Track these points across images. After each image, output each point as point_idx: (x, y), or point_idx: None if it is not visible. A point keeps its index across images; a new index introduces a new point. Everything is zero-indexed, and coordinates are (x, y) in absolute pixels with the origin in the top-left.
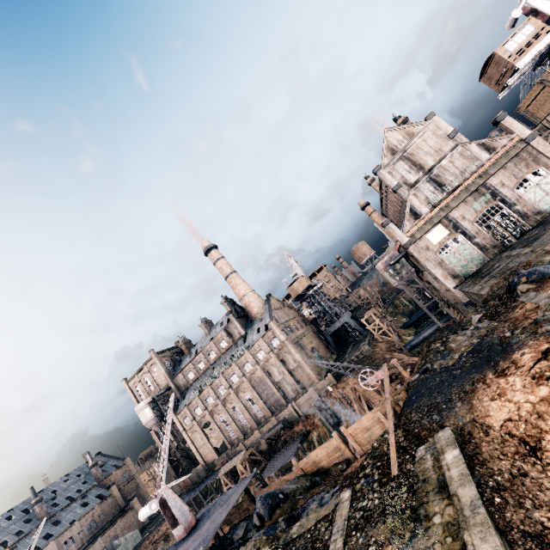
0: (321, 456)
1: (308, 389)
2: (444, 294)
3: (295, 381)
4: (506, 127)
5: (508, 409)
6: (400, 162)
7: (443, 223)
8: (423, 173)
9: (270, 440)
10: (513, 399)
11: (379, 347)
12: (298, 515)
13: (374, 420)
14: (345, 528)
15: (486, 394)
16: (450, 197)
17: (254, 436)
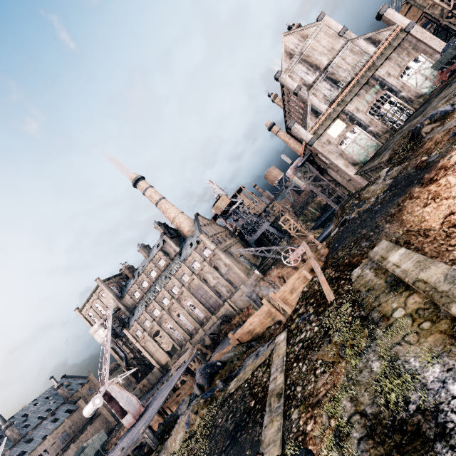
0: (255, 324)
1: (240, 288)
2: (346, 186)
3: (228, 283)
4: (388, 19)
5: (446, 206)
6: (298, 65)
7: (341, 118)
8: (319, 72)
9: (212, 335)
10: (450, 195)
11: (296, 243)
12: (236, 374)
13: (300, 280)
14: (284, 364)
15: (417, 205)
16: (345, 91)
17: (199, 335)
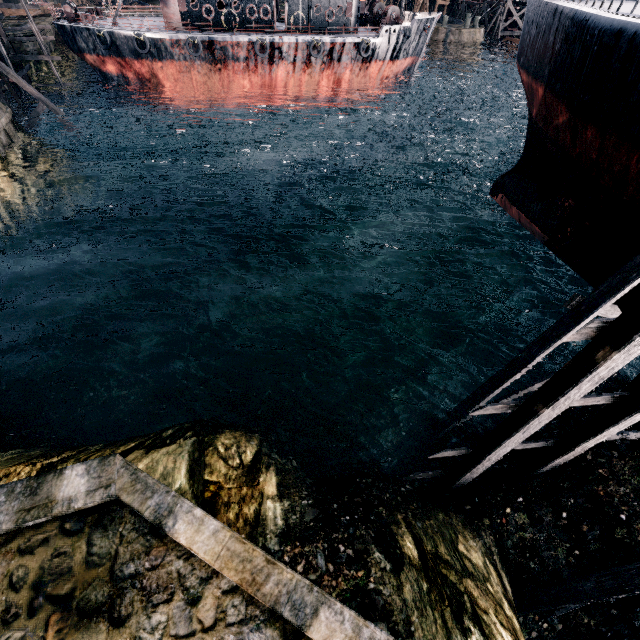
0: None
1: None
2: None
3: None
4: None
5: None
6: None
7: None
8: None
9: None
10: None
11: None
12: None
13: None
14: None
15: None
16: None
17: None
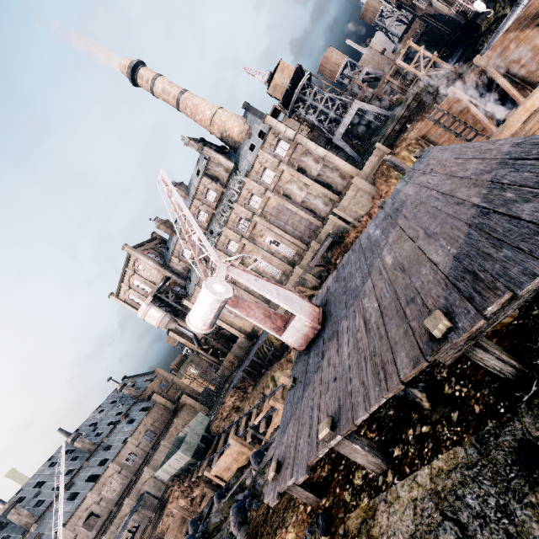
0: None
1: (346, 191)
2: None
3: (325, 189)
4: None
5: None
6: None
7: None
8: None
9: (316, 271)
10: None
11: None
12: None
13: None
14: None
15: None
16: None
17: (295, 276)
